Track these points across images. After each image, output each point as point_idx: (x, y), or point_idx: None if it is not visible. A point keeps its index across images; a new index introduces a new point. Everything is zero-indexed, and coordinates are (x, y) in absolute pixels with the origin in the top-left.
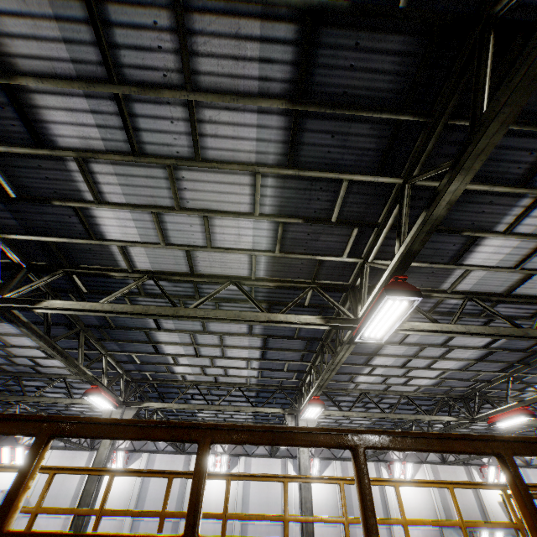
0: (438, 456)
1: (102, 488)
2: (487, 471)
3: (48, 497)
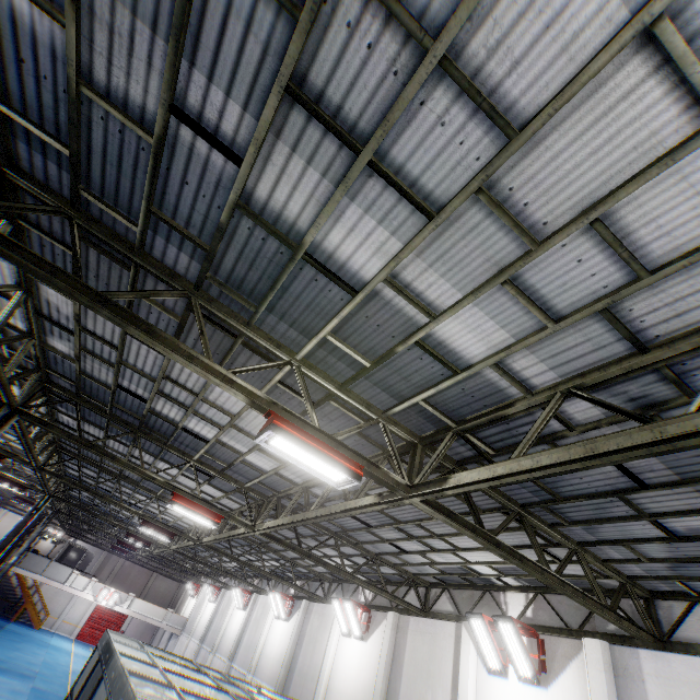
0: (421, 597)
1: (204, 618)
2: (475, 635)
3: (191, 621)
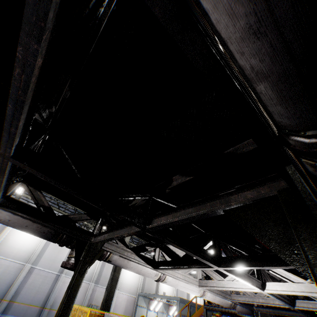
0: None
1: None
2: None
3: None
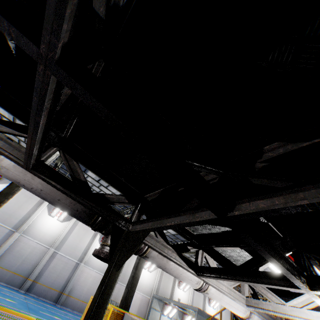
0: None
1: None
2: (182, 284)
3: None
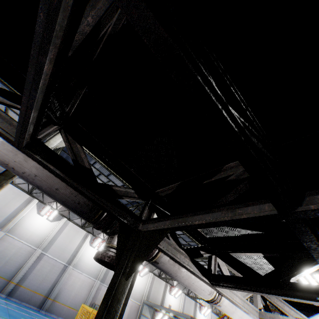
0: (158, 272)
1: None
2: (174, 289)
3: None
